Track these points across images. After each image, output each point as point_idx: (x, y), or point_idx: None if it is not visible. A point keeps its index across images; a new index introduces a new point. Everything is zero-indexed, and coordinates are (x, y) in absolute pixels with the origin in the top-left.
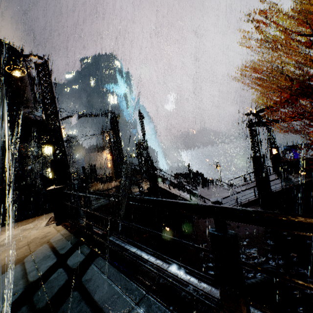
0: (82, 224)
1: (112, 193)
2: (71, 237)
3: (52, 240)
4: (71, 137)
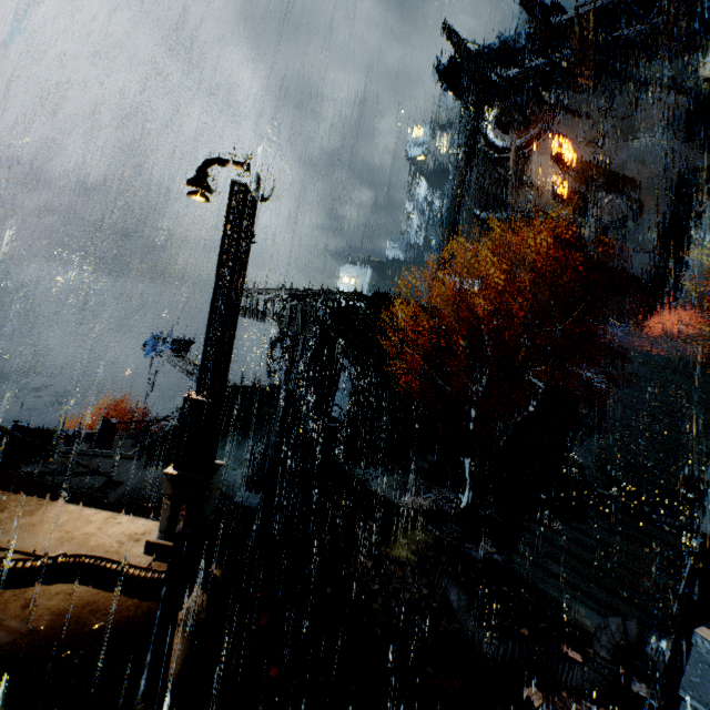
0: None
1: None
2: None
3: None
4: None
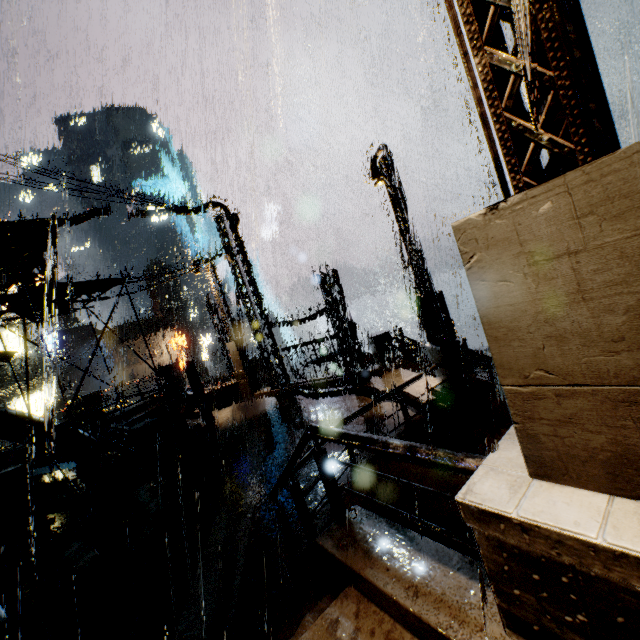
0: None
1: None
2: None
3: None
4: None
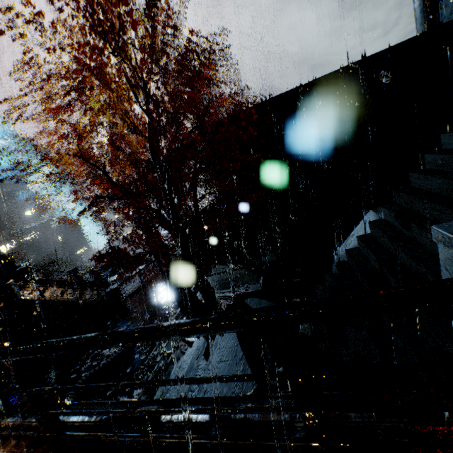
0: None
1: None
2: None
3: None
4: None
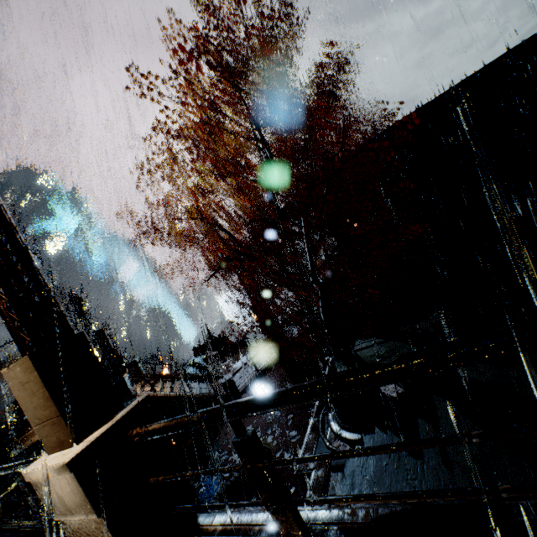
0: None
1: None
2: None
3: None
4: None
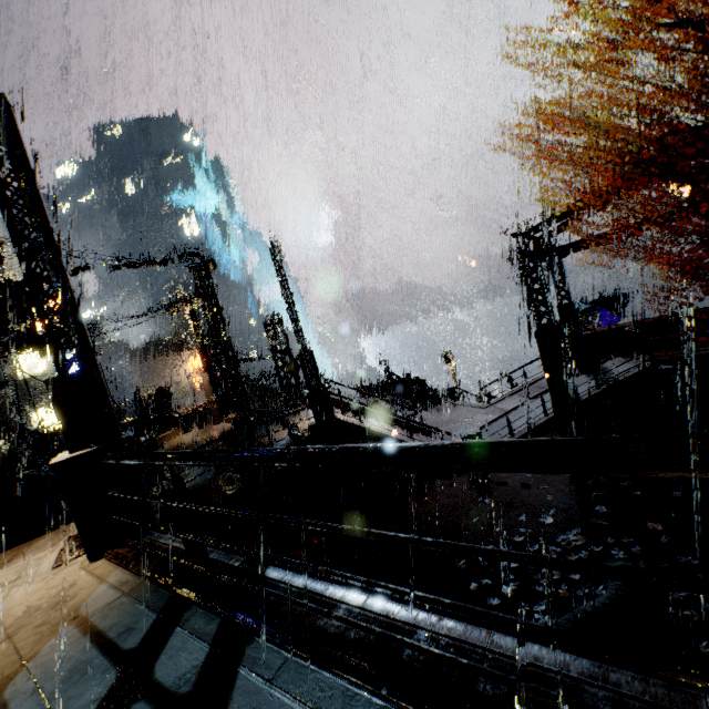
0: (169, 545)
1: (275, 448)
2: (147, 591)
3: (87, 609)
4: (92, 322)
